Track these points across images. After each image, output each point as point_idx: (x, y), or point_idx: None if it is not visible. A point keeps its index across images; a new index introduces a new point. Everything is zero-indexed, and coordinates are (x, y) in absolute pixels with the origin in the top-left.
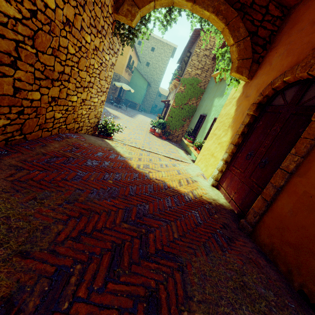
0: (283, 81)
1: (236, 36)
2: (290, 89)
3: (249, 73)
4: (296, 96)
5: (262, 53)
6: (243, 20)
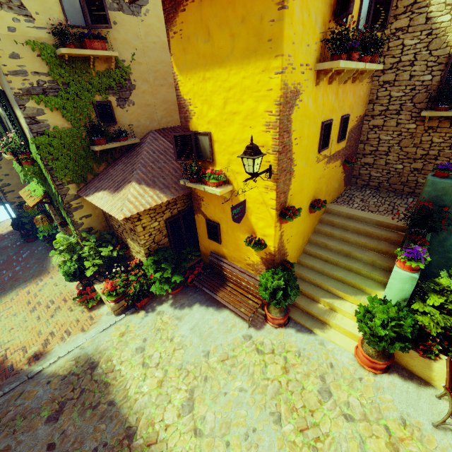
0: None
1: None
2: None
3: None
4: None
5: None
6: None
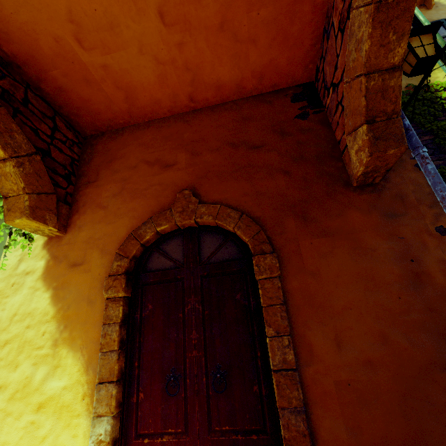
0: (157, 232)
1: (9, 144)
2: (169, 243)
3: (59, 220)
4: (190, 251)
5: (69, 188)
6: (17, 121)
